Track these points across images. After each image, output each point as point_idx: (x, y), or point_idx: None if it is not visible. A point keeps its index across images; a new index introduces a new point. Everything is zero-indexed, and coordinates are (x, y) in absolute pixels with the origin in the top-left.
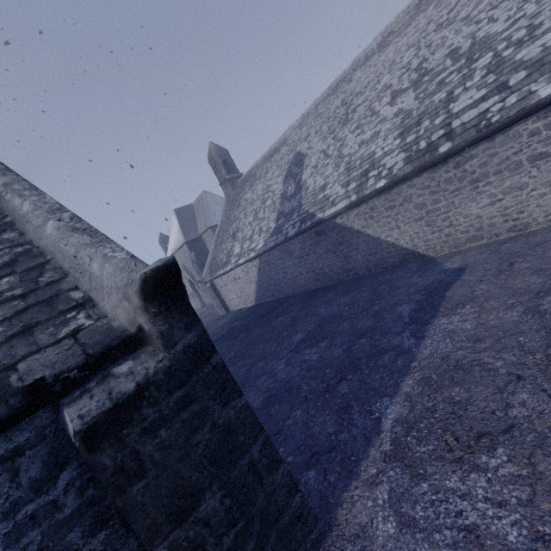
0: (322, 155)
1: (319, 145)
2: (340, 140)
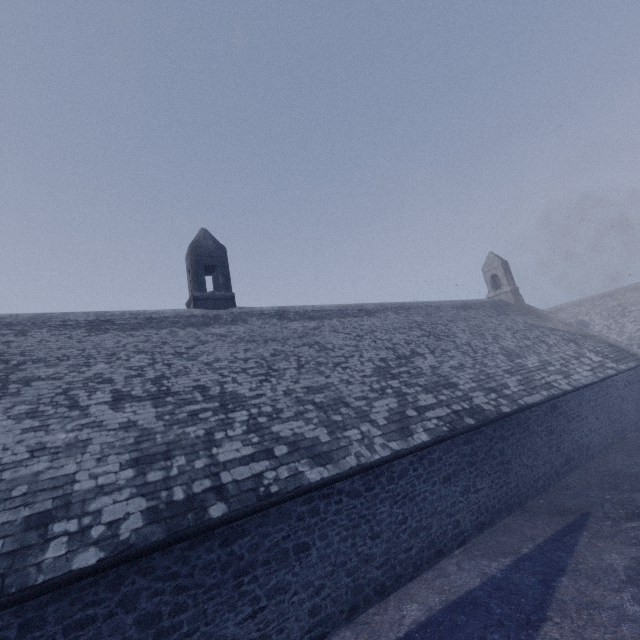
0: (605, 327)
1: (601, 321)
2: (620, 324)
